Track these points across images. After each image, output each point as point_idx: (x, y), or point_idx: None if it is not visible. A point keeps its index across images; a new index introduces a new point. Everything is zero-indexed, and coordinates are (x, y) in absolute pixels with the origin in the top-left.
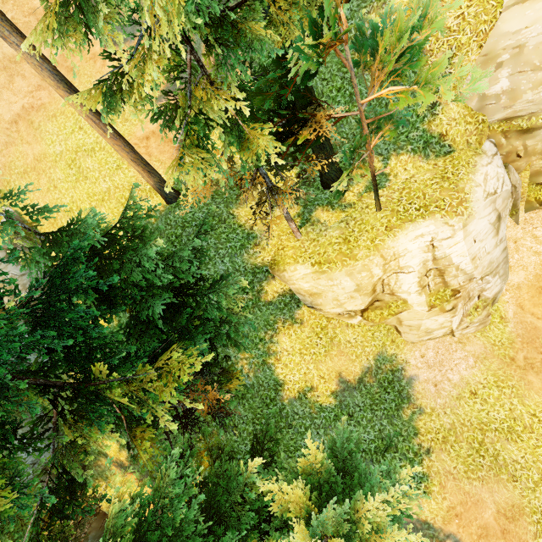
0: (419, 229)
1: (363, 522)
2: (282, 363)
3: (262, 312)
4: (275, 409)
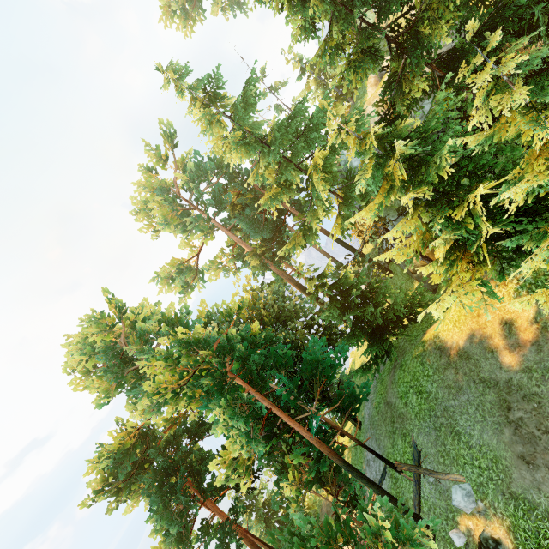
0: None
1: None
2: None
3: None
4: None
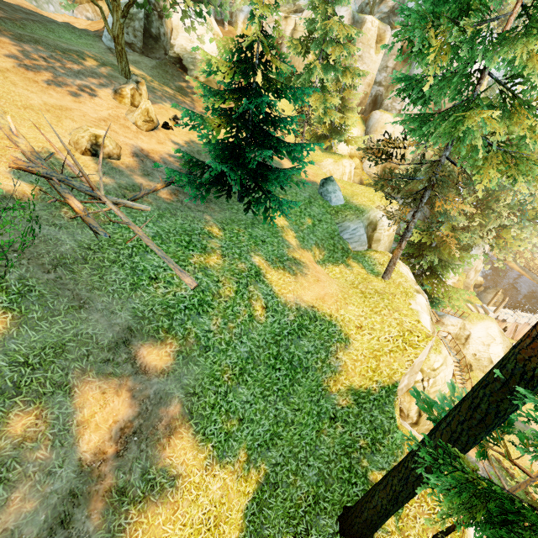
0: (471, 535)
1: None
2: None
3: None
4: None
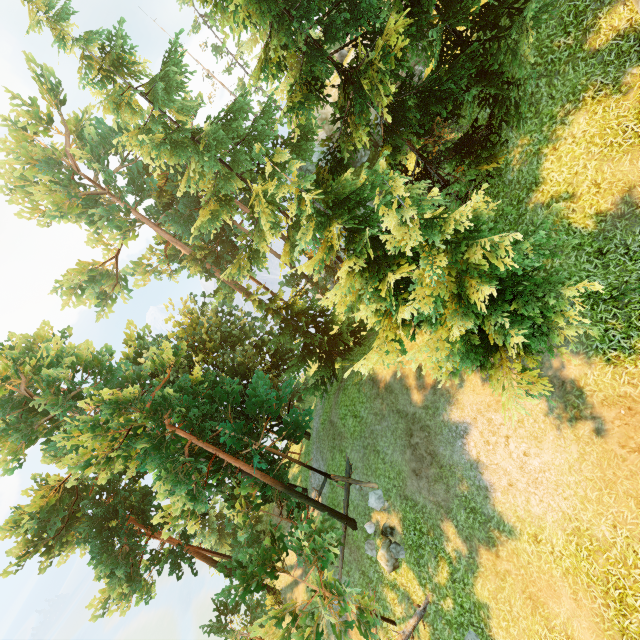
0: None
1: (448, 223)
2: (556, 155)
3: (575, 73)
4: (516, 214)
